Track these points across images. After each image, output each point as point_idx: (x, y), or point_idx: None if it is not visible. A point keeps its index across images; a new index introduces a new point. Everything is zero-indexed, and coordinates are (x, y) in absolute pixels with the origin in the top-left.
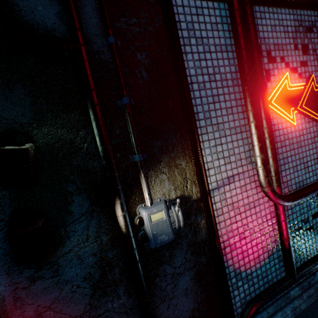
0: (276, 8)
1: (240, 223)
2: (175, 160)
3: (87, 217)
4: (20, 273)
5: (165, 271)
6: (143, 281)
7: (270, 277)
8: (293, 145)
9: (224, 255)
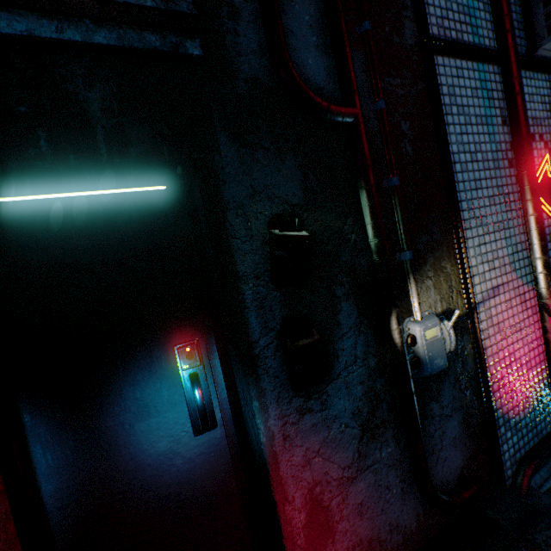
0: (532, 72)
1: (506, 351)
2: (439, 262)
3: (355, 332)
4: (289, 402)
5: (433, 411)
6: (419, 420)
7: (539, 428)
8: None
9: (491, 393)
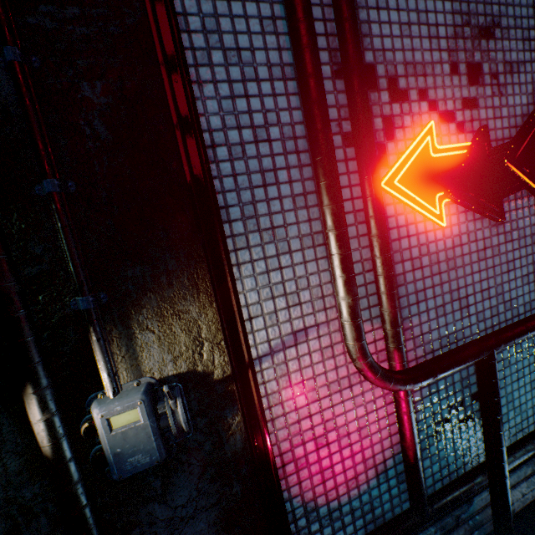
0: None
1: (318, 418)
2: (174, 304)
3: None
4: None
5: (154, 515)
6: None
7: (379, 512)
8: (440, 265)
9: (282, 478)
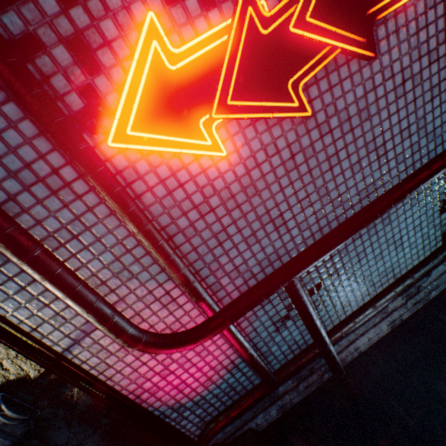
0: None
1: (154, 362)
2: None
3: None
4: None
5: None
6: None
7: (240, 387)
8: (236, 198)
9: (142, 402)
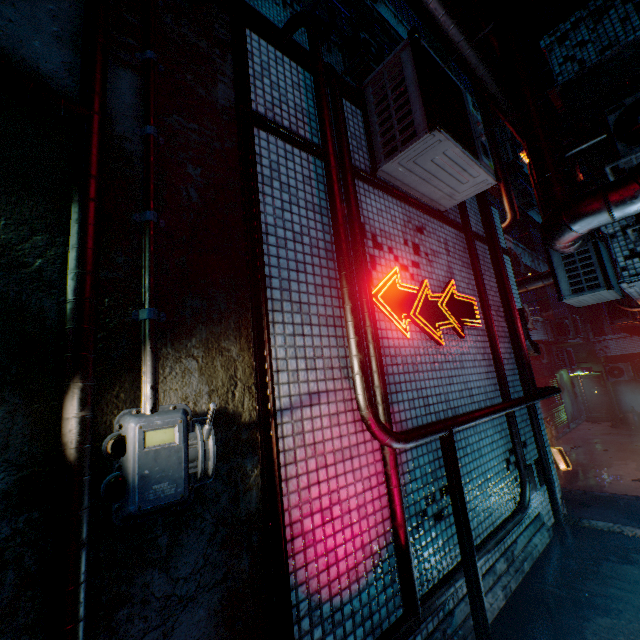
0: (383, 193)
1: (325, 487)
2: (220, 340)
3: None
4: None
5: (149, 589)
6: (82, 607)
7: (377, 619)
8: (408, 366)
9: (291, 555)
